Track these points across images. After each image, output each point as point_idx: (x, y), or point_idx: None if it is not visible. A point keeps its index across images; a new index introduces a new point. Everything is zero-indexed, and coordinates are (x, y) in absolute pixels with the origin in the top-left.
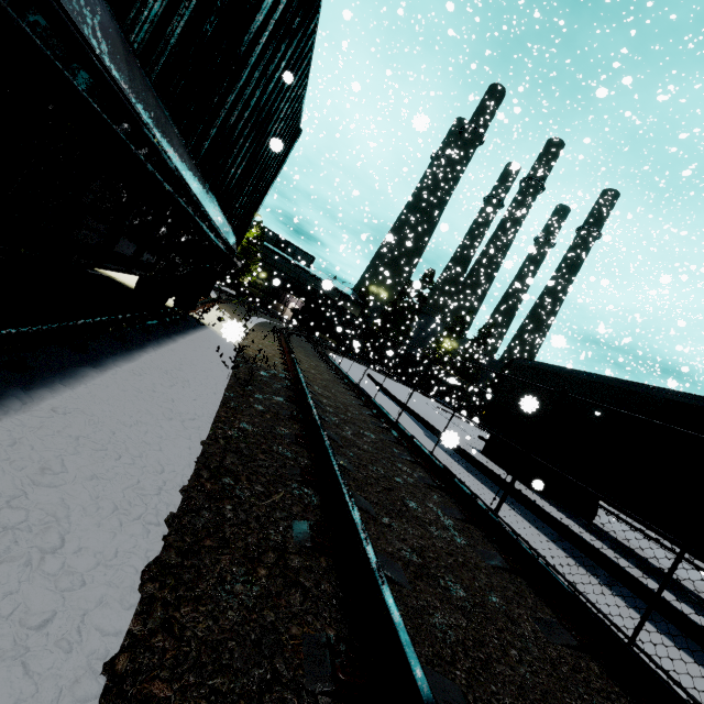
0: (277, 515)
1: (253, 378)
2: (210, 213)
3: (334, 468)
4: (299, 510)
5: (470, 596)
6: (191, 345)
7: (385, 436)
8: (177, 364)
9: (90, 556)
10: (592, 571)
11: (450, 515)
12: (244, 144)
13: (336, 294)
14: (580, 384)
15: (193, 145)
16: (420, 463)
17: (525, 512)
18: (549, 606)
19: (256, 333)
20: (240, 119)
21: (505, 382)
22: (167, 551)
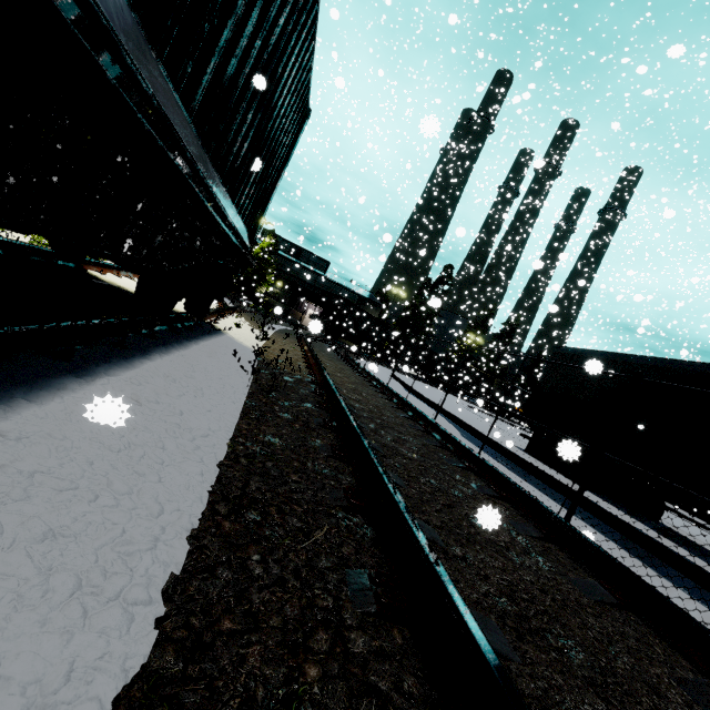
0: (323, 563)
1: (277, 384)
2: (213, 188)
3: (389, 487)
4: (351, 552)
5: (591, 657)
6: (206, 351)
7: (427, 440)
8: (188, 372)
9: (17, 690)
10: (676, 582)
11: (524, 533)
12: (248, 111)
13: (353, 297)
14: (634, 369)
15: (183, 94)
16: (473, 469)
17: (584, 515)
18: (682, 655)
19: (277, 340)
20: (240, 72)
21: (545, 373)
22: (161, 650)
